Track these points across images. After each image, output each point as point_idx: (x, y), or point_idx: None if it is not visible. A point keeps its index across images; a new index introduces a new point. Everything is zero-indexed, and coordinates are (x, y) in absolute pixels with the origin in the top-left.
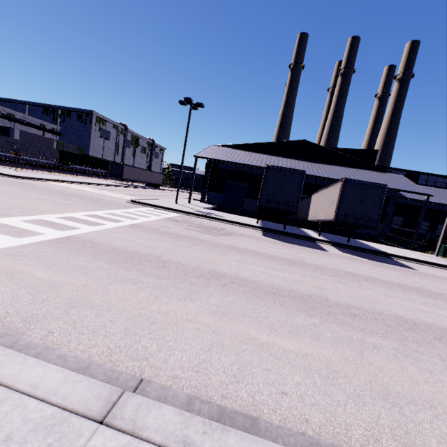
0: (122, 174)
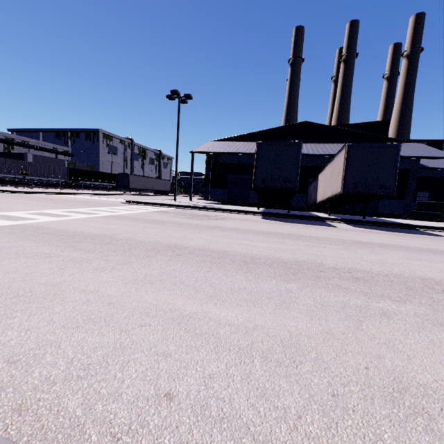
0: (128, 184)
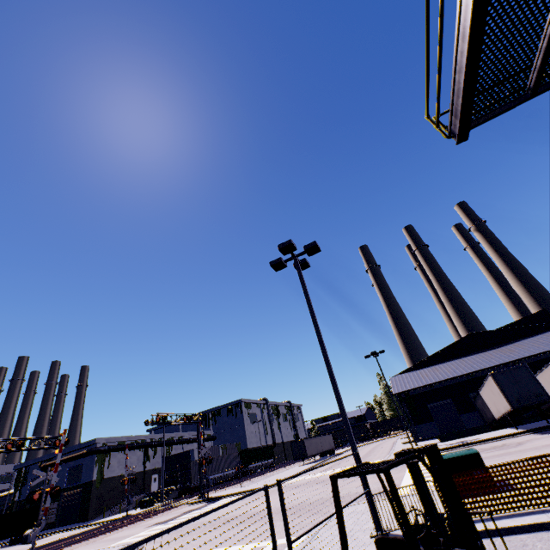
0: (305, 451)
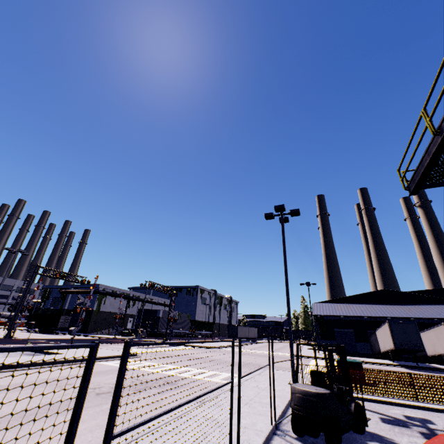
0: (237, 334)
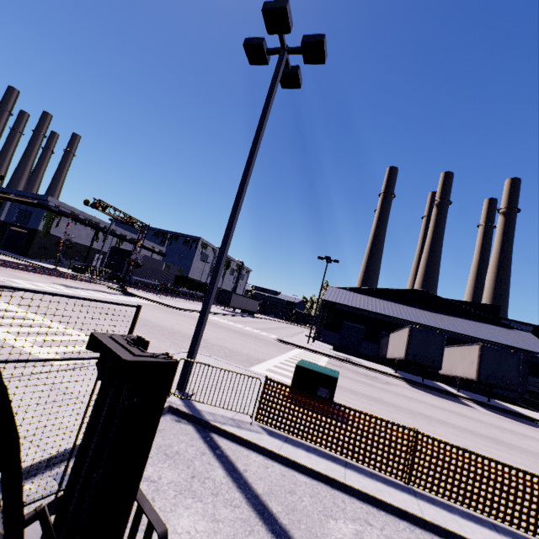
0: (229, 302)
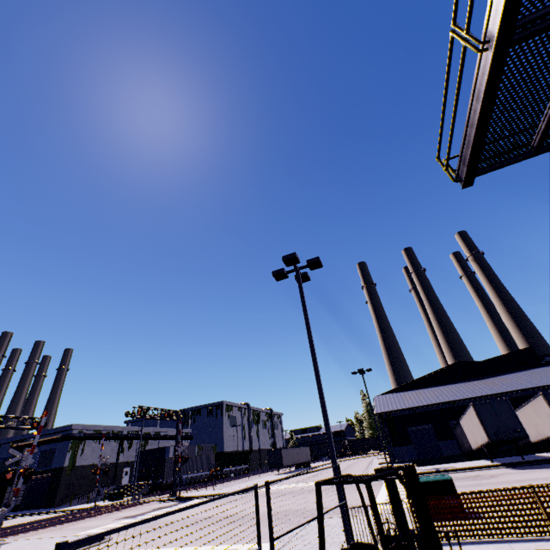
0: (282, 461)
